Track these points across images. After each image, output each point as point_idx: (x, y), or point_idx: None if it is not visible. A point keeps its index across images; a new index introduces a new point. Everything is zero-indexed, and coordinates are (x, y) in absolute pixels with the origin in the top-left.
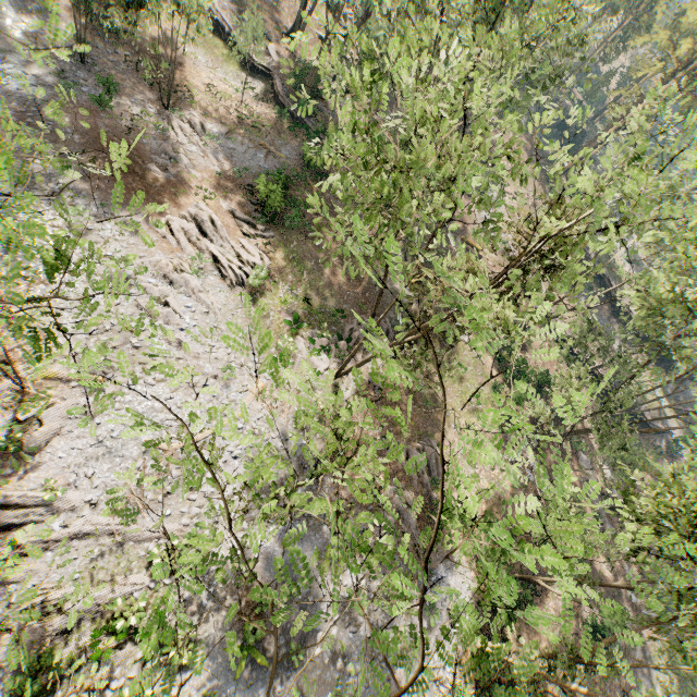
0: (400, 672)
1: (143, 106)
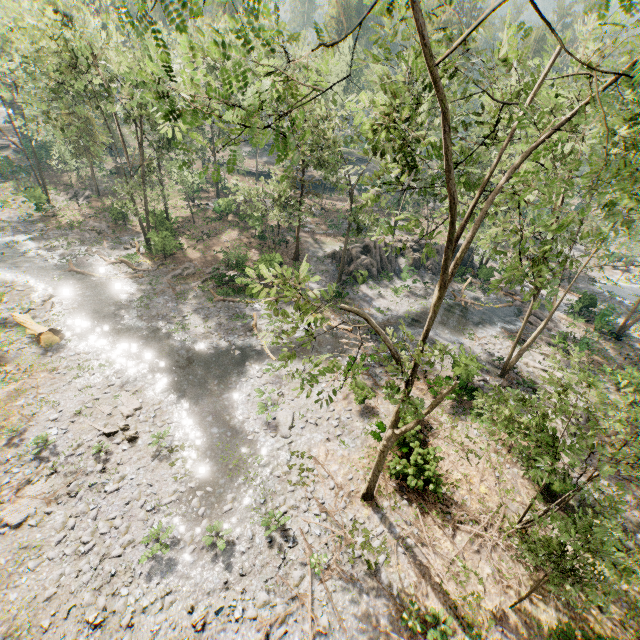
0: (85, 256)
1: None
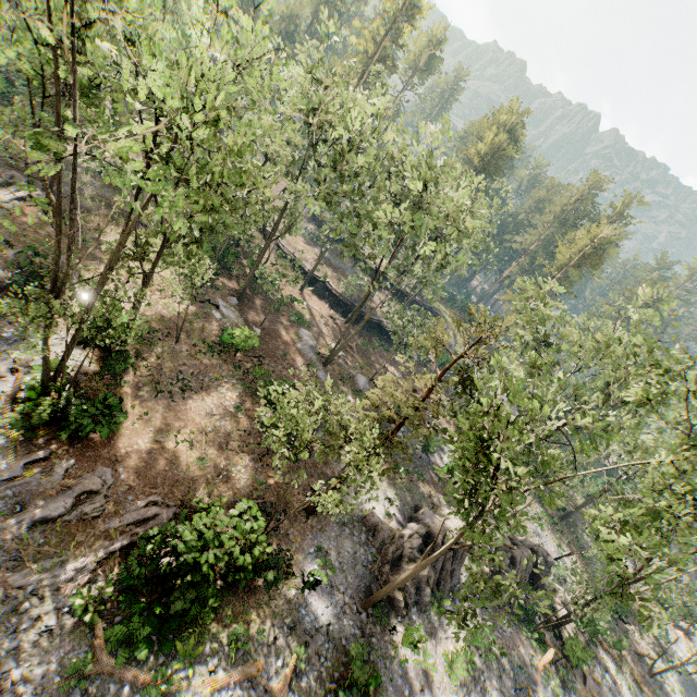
0: None
1: None
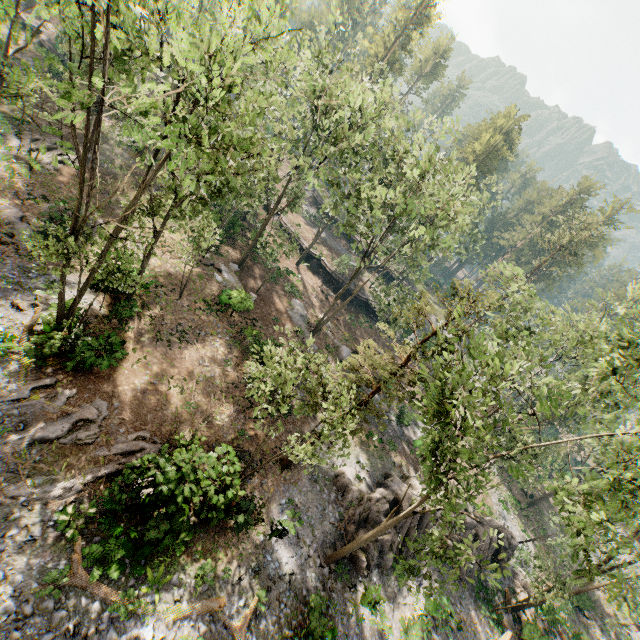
0: None
1: None
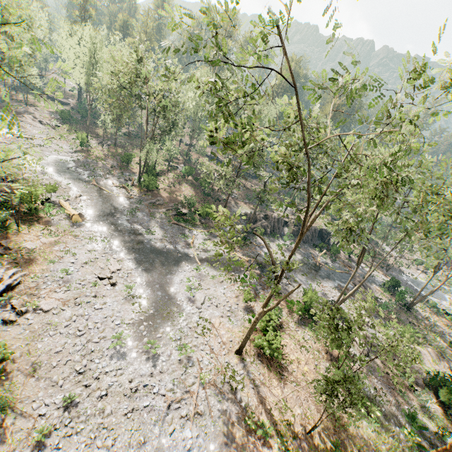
0: (102, 178)
1: (18, 105)
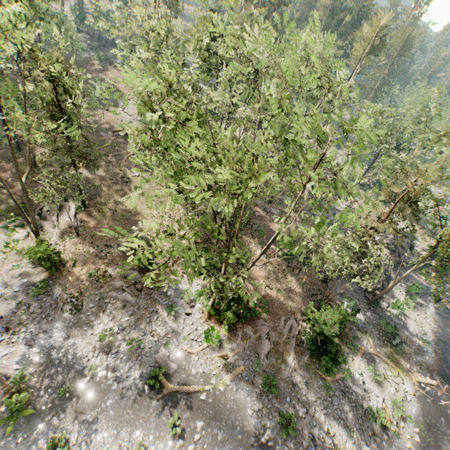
0: (161, 351)
1: None
